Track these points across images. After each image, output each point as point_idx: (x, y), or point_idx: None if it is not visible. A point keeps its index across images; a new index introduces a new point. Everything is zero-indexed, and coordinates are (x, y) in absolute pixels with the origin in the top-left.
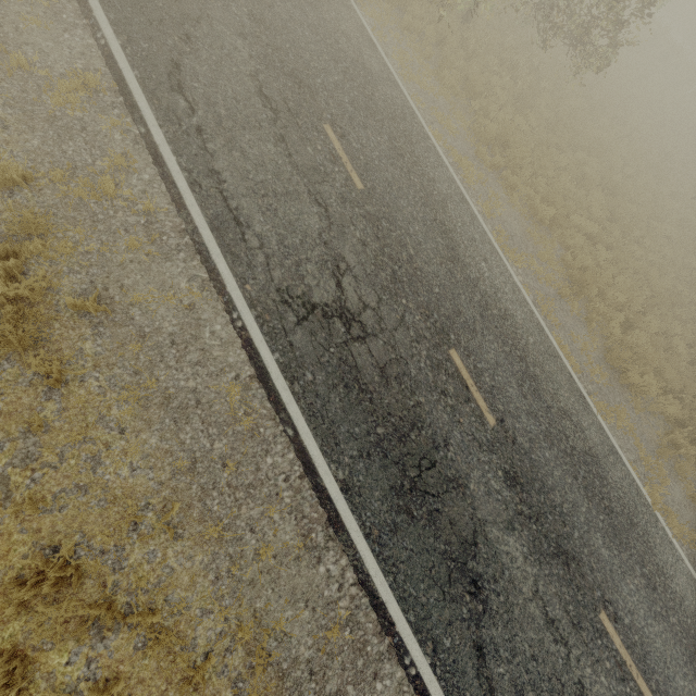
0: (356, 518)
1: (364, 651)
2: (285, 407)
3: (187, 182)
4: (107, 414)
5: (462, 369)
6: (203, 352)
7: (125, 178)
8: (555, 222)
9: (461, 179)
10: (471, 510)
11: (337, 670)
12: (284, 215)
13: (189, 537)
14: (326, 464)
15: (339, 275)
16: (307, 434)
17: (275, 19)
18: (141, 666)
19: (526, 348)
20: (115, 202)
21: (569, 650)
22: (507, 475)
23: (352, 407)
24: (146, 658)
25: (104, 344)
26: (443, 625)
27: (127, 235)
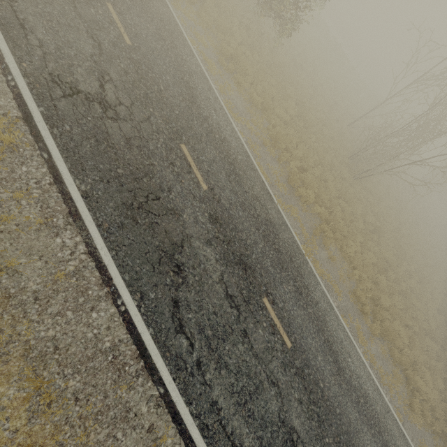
0: (91, 214)
1: (86, 294)
2: (43, 139)
3: None
4: None
5: (188, 156)
6: None
7: None
8: (264, 108)
9: (206, 69)
10: (182, 228)
11: (60, 301)
12: (64, 36)
13: None
14: (72, 179)
15: (103, 81)
16: (59, 159)
17: None
18: None
19: (236, 160)
20: None
21: (240, 313)
22: (211, 217)
23: (100, 153)
24: None
25: None
26: (150, 285)
27: None
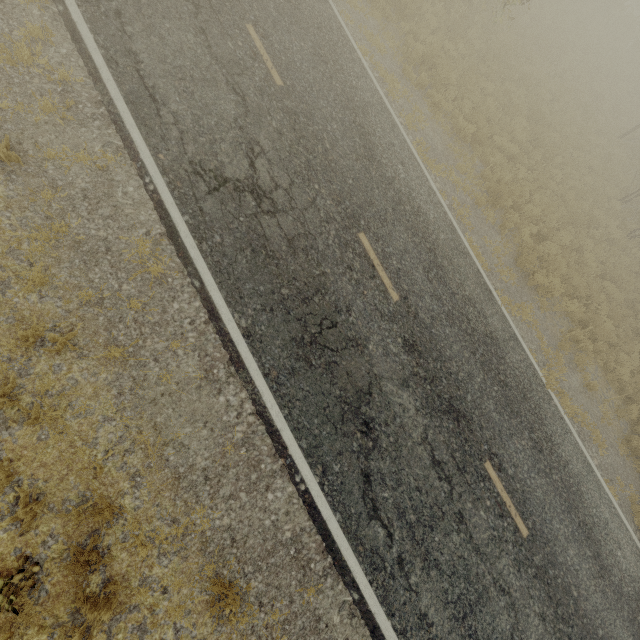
0: (256, 360)
1: (259, 468)
2: (192, 262)
3: (104, 58)
4: (16, 247)
5: (370, 250)
6: (115, 209)
7: (42, 50)
8: (476, 140)
9: (386, 93)
10: (368, 366)
11: (232, 479)
12: (200, 99)
13: (95, 358)
14: (230, 313)
15: (253, 157)
16: (212, 286)
17: None
18: (44, 453)
19: (436, 242)
20: (32, 70)
21: (452, 487)
22: (406, 343)
23: (259, 269)
24: (49, 448)
25: (17, 190)
26: (333, 454)
27: (43, 100)
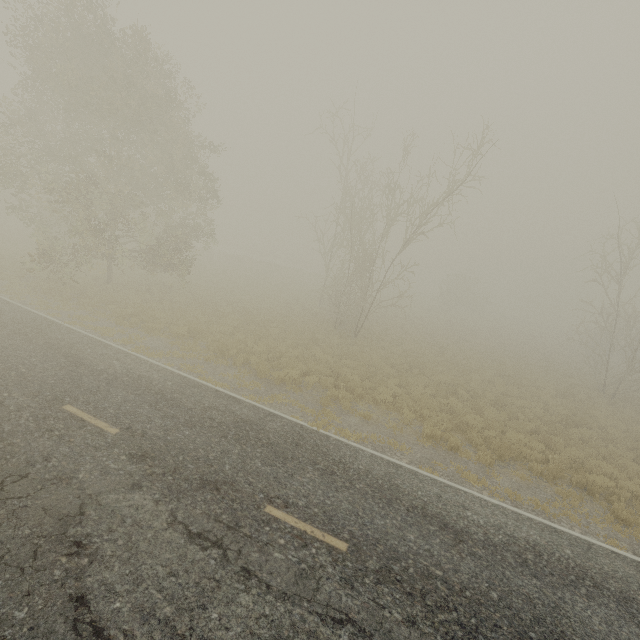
0: None
1: None
2: None
3: None
4: None
5: (78, 412)
6: None
7: None
8: (194, 333)
9: (99, 335)
10: (78, 491)
11: None
12: None
13: None
14: None
15: None
16: None
17: None
18: None
19: (164, 388)
20: None
21: (225, 549)
22: (133, 456)
23: None
24: None
25: None
26: (16, 600)
27: None
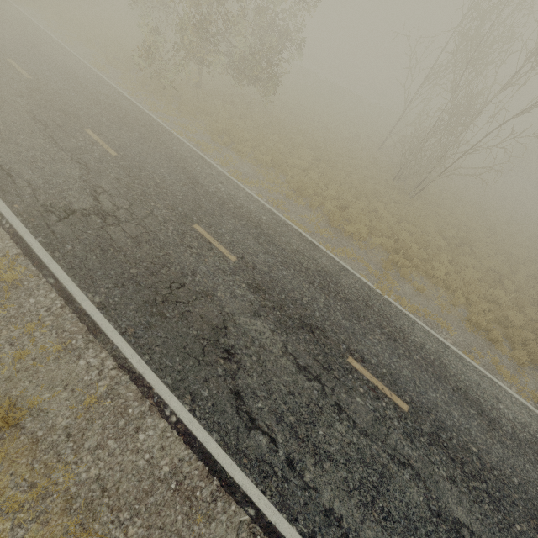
0: (112, 323)
1: (126, 414)
2: (46, 266)
3: None
4: None
5: (205, 234)
6: None
7: None
8: (275, 164)
9: (201, 151)
10: (219, 308)
11: (97, 430)
12: (50, 170)
13: None
14: (84, 295)
15: (97, 195)
16: (66, 279)
17: (48, 89)
18: None
19: (260, 221)
20: None
21: (323, 385)
22: (250, 286)
23: (108, 260)
24: None
25: None
26: (200, 382)
27: None
